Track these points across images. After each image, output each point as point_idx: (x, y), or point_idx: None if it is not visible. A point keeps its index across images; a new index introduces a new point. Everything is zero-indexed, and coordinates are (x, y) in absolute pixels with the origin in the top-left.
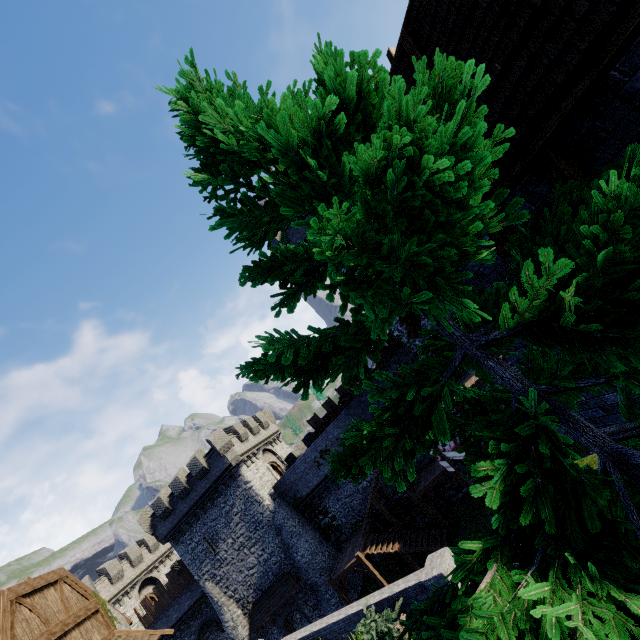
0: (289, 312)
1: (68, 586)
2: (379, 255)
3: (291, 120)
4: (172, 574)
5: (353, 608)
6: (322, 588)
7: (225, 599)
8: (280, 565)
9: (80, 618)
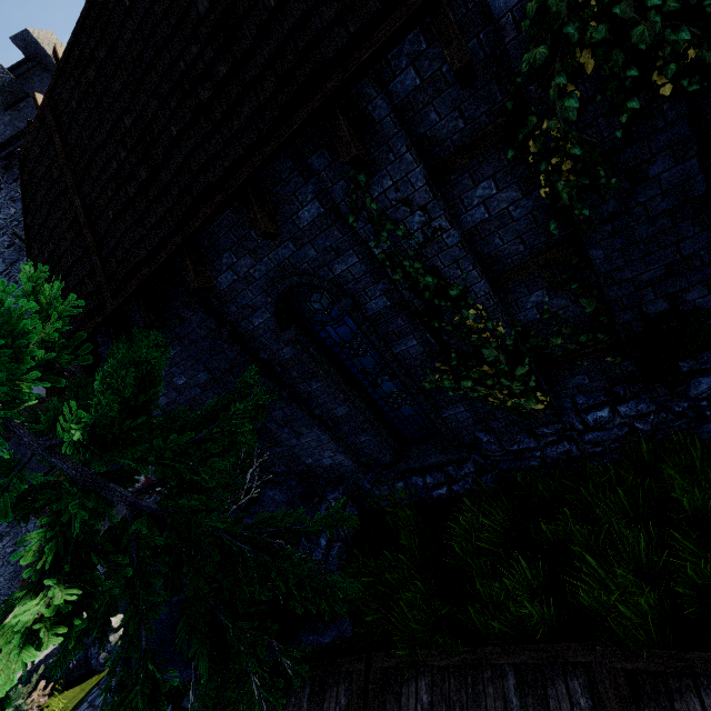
0: None
1: None
2: None
3: None
4: None
5: None
6: None
7: None
8: None
9: None
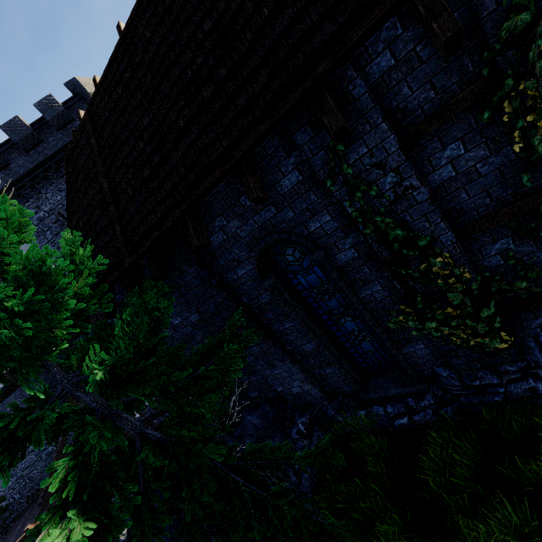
0: None
1: None
2: None
3: None
4: None
5: None
6: None
7: None
8: None
9: None
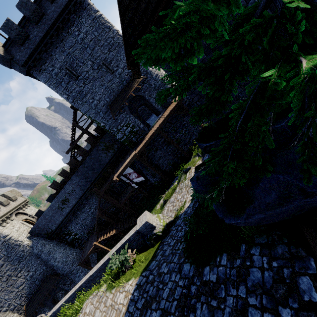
0: None
1: None
2: None
3: None
4: None
5: (101, 263)
6: (74, 271)
7: (1, 314)
8: (43, 273)
9: None
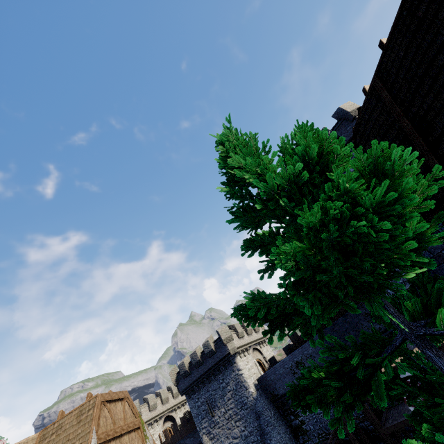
0: (268, 277)
1: (127, 404)
2: (320, 269)
3: (275, 172)
4: (183, 419)
5: None
6: None
7: None
8: None
9: (130, 428)
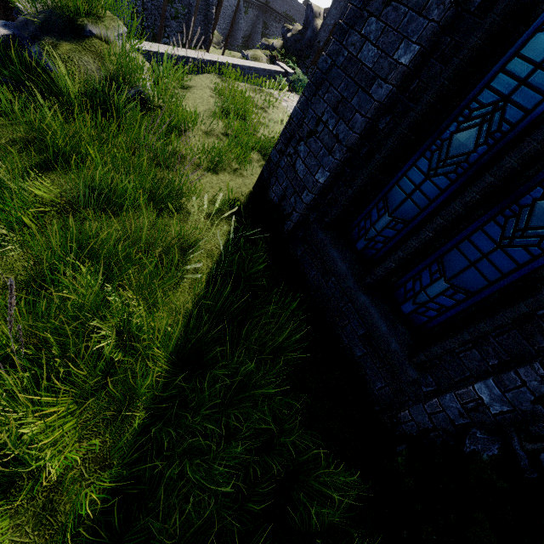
0: None
1: None
2: None
3: None
4: None
5: (245, 63)
6: None
7: None
8: None
9: None
